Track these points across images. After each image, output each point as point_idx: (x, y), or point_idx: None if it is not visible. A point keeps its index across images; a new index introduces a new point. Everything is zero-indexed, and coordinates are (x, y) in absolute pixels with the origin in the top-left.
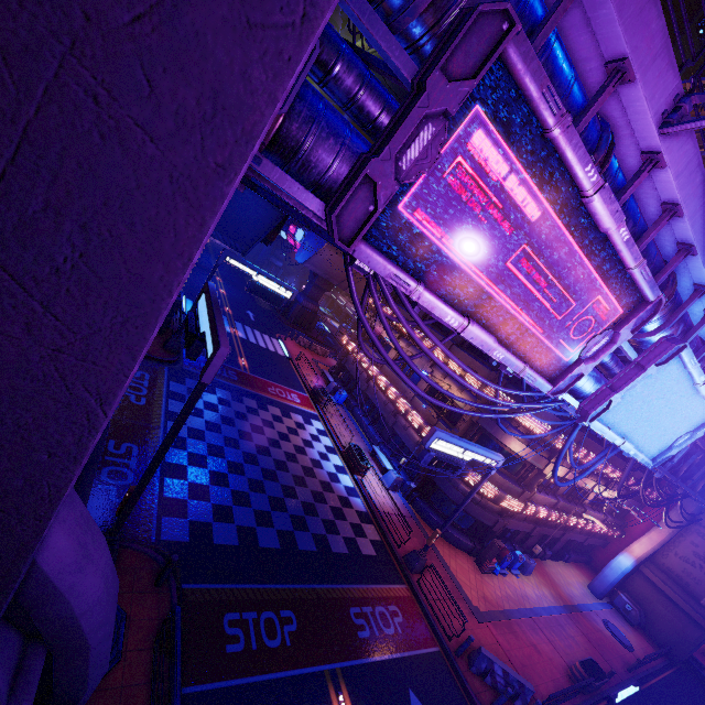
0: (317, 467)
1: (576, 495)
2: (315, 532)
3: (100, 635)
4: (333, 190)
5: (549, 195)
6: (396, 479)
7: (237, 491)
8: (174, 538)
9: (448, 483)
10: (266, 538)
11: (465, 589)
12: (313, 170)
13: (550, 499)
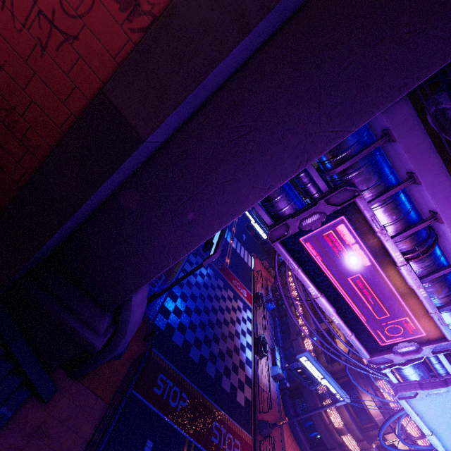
0: (237, 336)
1: None
2: (218, 368)
3: (130, 334)
4: (280, 217)
5: (375, 257)
6: (278, 373)
7: (193, 322)
8: (159, 325)
9: (311, 397)
10: (194, 353)
11: None
12: (274, 208)
13: None
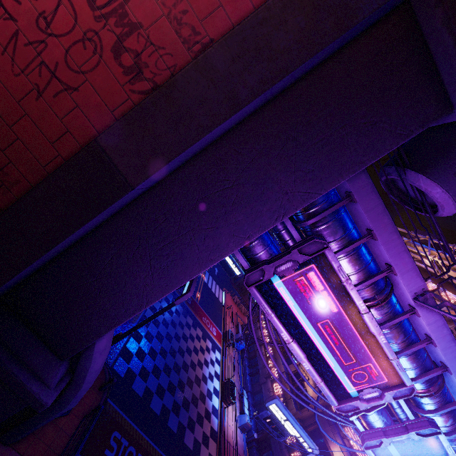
0: (204, 381)
1: None
2: (181, 421)
3: (87, 386)
4: (256, 261)
5: (342, 304)
6: (246, 423)
7: (157, 366)
8: (118, 370)
9: (279, 450)
10: (155, 403)
11: None
12: (251, 252)
13: None
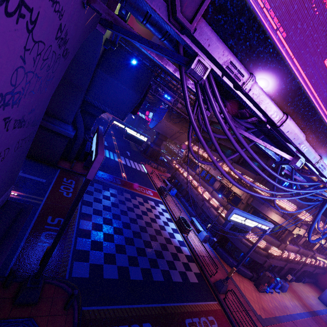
0: (162, 230)
1: (309, 245)
2: (162, 269)
3: None
4: None
5: None
6: (205, 236)
7: (118, 245)
8: (80, 275)
9: (236, 238)
10: (134, 273)
11: (251, 303)
12: None
13: (295, 248)
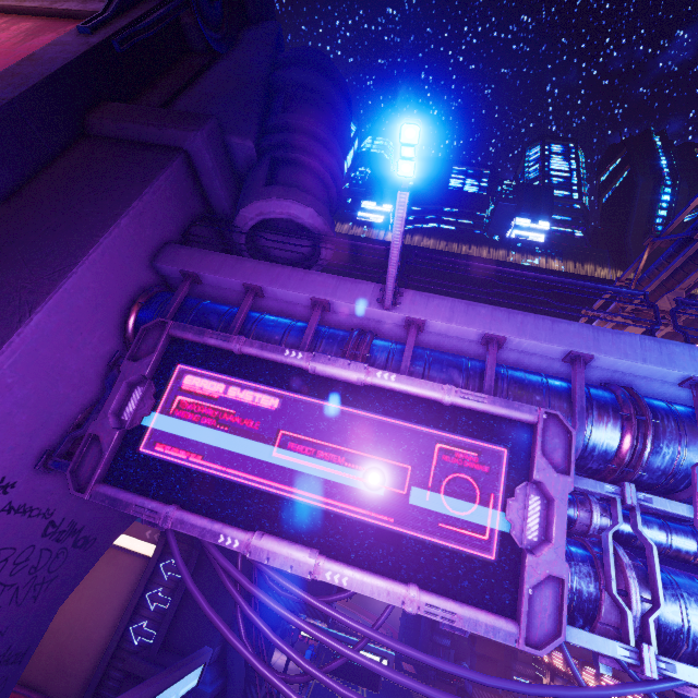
0: None
1: None
2: None
3: None
4: None
5: (275, 384)
6: None
7: None
8: None
9: None
10: None
11: None
12: None
13: None
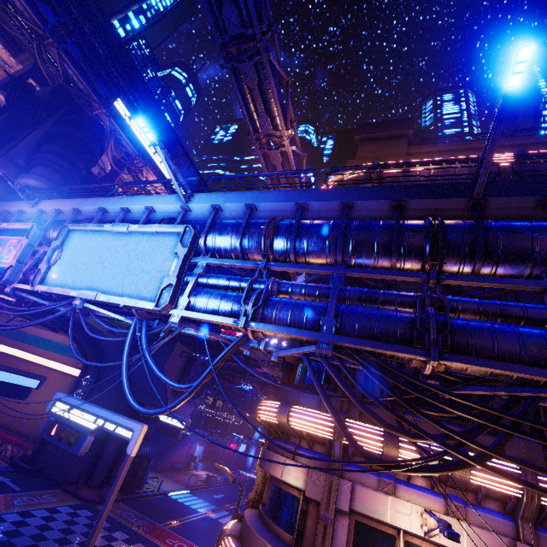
0: None
1: None
2: None
3: None
4: None
5: None
6: None
7: None
8: None
9: None
10: None
11: None
12: None
13: None
